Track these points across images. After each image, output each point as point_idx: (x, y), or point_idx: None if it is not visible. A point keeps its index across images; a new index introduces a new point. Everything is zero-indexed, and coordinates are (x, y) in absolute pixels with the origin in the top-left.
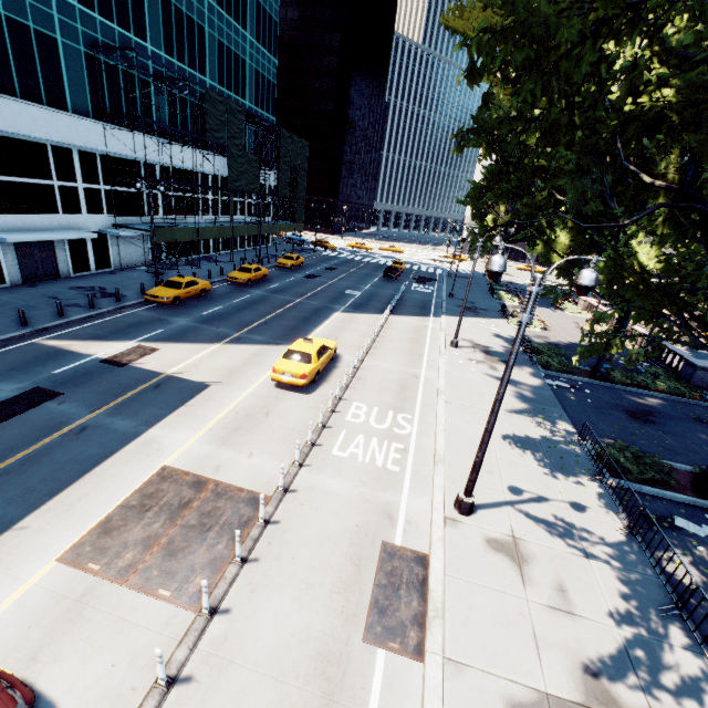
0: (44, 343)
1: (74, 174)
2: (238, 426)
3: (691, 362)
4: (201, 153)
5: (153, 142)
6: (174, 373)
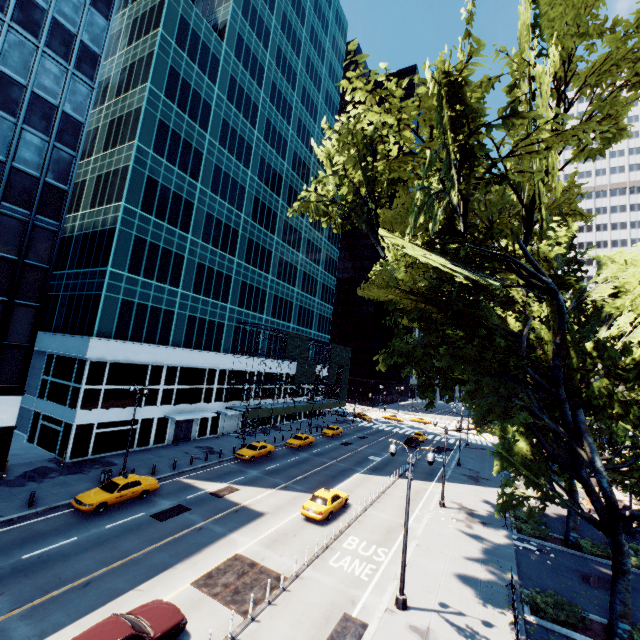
0: (183, 480)
1: (214, 381)
2: (277, 539)
3: None
4: (282, 362)
5: (256, 360)
6: (246, 504)
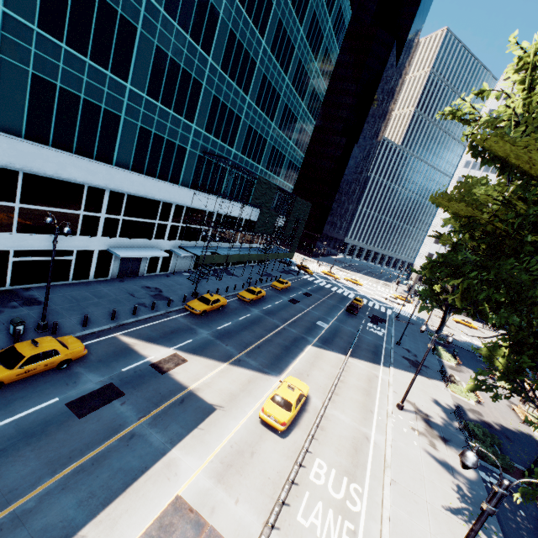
0: (121, 338)
1: (169, 217)
2: (231, 462)
3: None
4: (243, 207)
5: (218, 200)
6: (194, 389)
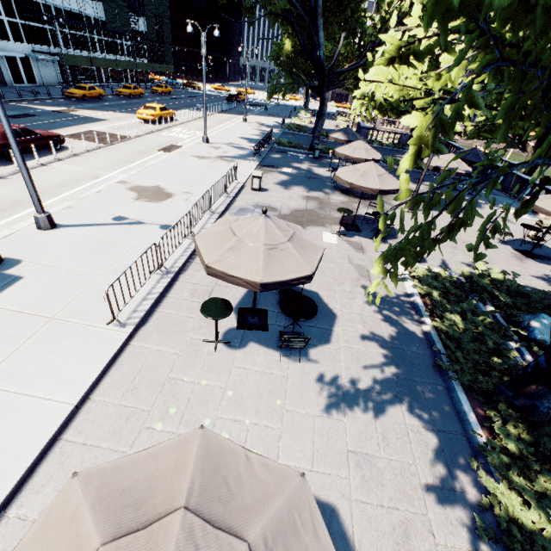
0: (19, 105)
1: None
2: (121, 127)
3: (360, 125)
4: None
5: None
6: (90, 116)
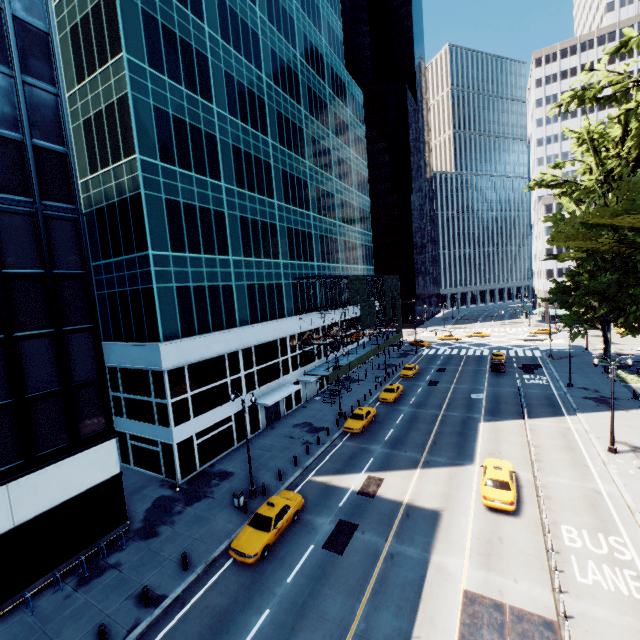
0: (315, 479)
1: (287, 350)
2: (487, 552)
3: None
4: (340, 309)
5: (319, 315)
6: (409, 501)
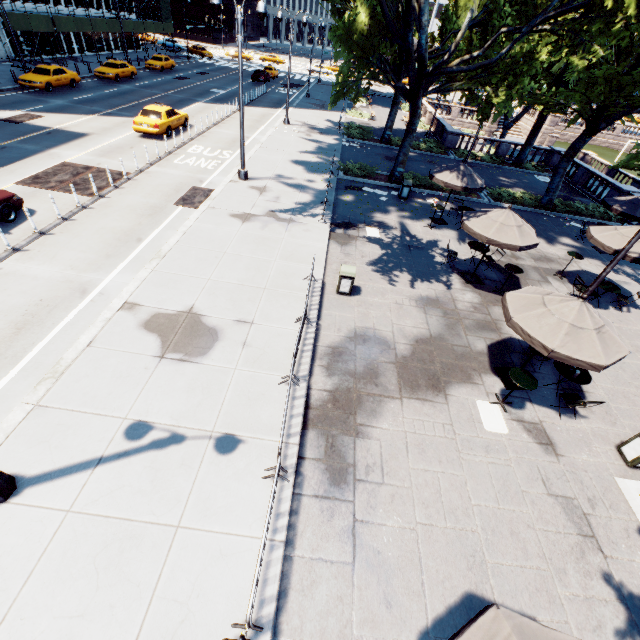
0: None
1: None
2: (111, 151)
3: (446, 129)
4: None
5: None
6: (60, 128)
